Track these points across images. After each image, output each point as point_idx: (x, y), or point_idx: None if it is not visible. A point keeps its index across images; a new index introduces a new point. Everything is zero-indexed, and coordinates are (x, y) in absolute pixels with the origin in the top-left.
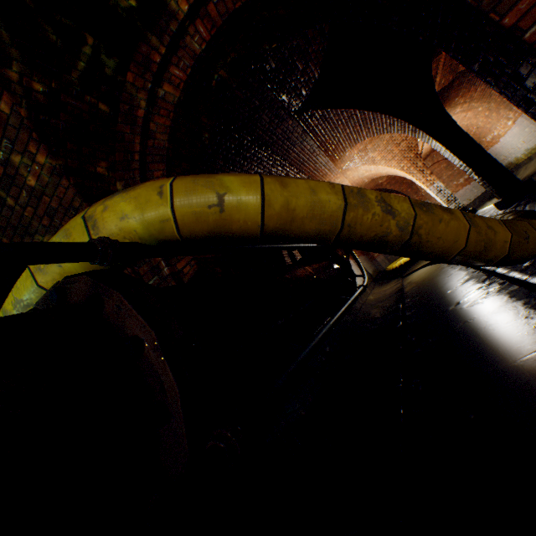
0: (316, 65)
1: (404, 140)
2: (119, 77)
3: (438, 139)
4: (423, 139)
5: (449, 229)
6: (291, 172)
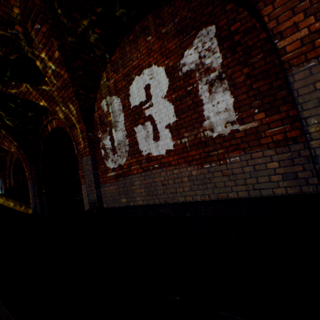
0: None
1: None
2: None
3: None
4: None
5: (19, 209)
6: None
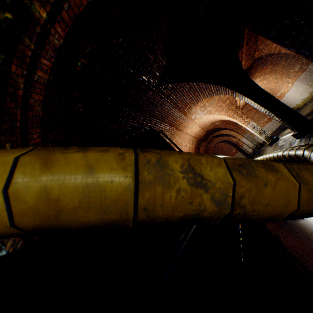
0: (163, 57)
1: (228, 99)
2: (6, 68)
3: (248, 96)
4: (239, 97)
5: (277, 191)
6: (158, 123)
